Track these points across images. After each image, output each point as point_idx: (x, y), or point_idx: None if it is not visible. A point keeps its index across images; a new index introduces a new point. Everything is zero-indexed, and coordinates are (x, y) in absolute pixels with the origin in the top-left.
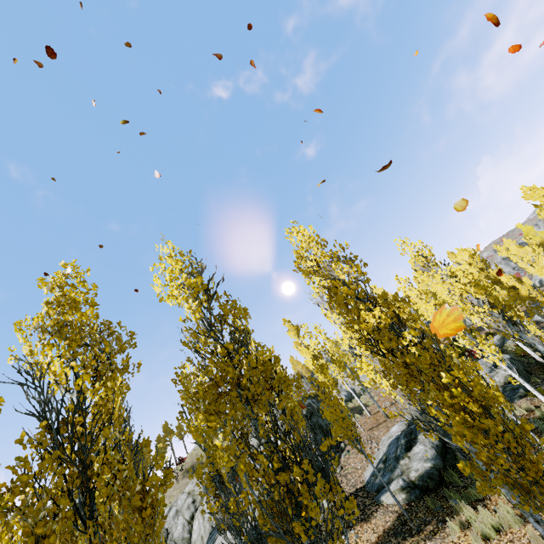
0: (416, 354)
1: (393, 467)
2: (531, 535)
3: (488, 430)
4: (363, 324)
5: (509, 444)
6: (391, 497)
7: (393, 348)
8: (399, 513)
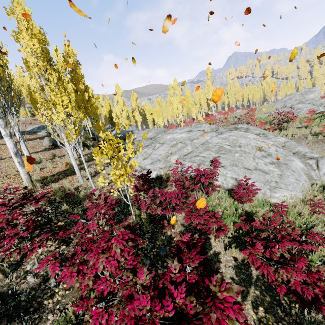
0: (87, 98)
1: (43, 129)
2: (80, 139)
3: (95, 110)
4: (79, 86)
5: (96, 112)
6: (42, 133)
7: (82, 95)
8: (45, 136)
